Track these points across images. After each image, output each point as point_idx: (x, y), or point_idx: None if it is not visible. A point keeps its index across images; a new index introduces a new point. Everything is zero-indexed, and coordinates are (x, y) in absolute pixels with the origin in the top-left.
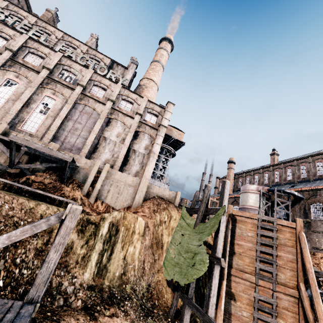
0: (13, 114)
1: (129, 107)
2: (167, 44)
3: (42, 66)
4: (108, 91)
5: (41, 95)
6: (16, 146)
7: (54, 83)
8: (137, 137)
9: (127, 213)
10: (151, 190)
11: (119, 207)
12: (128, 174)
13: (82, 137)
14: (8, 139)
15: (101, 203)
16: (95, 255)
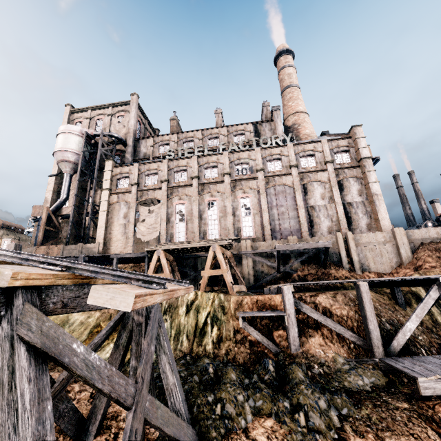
0: (232, 229)
1: (312, 160)
2: (286, 57)
3: (220, 174)
4: (283, 158)
5: (236, 200)
6: (266, 254)
7: (238, 183)
8: (342, 188)
9: (427, 271)
10: (410, 237)
11: (389, 270)
12: (360, 232)
13: (292, 217)
14: (261, 251)
15: (368, 272)
16: (440, 318)
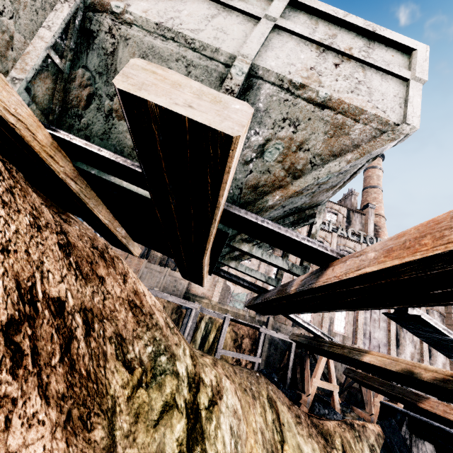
0: (327, 318)
1: None
2: (379, 159)
3: None
4: None
5: None
6: None
7: None
8: None
9: None
10: None
11: None
12: None
13: (382, 329)
14: None
15: None
16: None
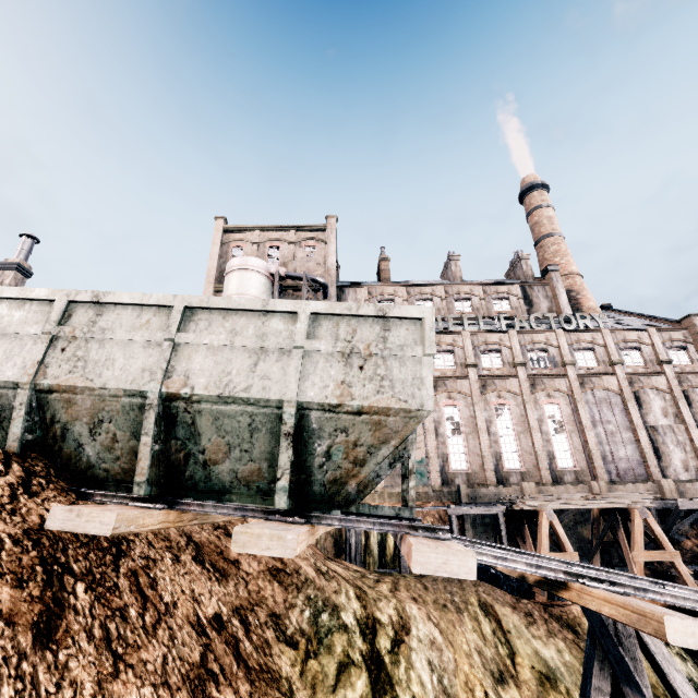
0: (543, 454)
1: (637, 356)
2: (542, 193)
3: (507, 363)
4: (596, 349)
5: (539, 407)
6: None
7: (538, 380)
8: (688, 402)
9: None
10: None
11: None
12: None
13: (627, 441)
14: None
15: None
16: None
